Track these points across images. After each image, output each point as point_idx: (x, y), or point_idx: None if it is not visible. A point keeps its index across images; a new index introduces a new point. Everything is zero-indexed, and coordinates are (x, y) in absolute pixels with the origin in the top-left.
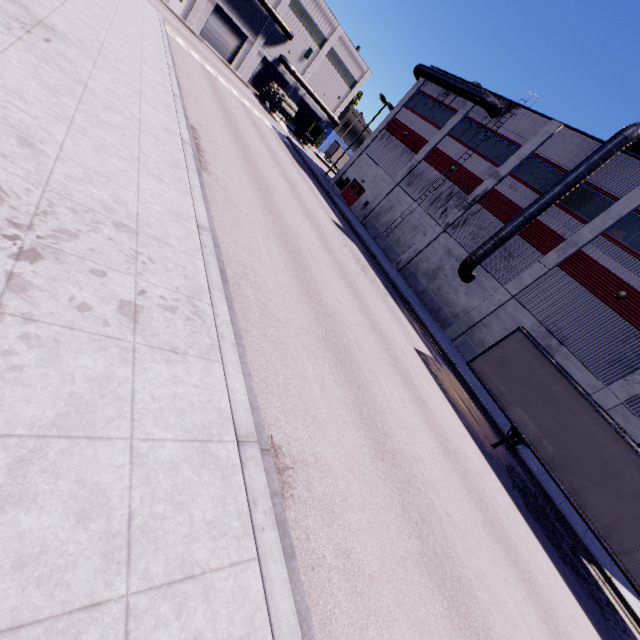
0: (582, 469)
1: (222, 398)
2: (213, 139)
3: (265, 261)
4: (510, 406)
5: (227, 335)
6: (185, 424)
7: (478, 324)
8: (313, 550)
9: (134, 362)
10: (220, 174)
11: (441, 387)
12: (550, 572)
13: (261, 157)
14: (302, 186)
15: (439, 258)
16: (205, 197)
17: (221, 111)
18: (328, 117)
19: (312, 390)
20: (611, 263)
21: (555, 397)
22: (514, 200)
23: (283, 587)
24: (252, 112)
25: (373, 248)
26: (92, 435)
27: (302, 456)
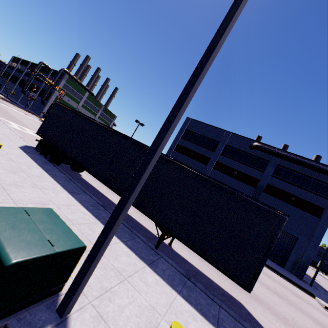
0: None
1: None
2: None
3: None
4: None
5: None
6: None
7: None
8: None
9: None
10: None
11: None
12: None
13: None
14: None
15: None
16: None
17: None
18: None
19: None
20: None
21: None
22: None
23: None
24: None
25: None
26: None
27: None
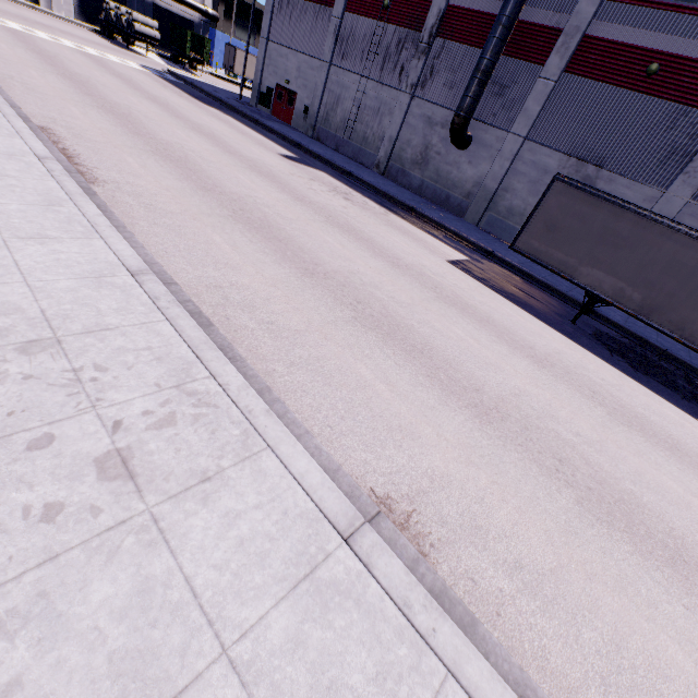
0: (679, 301)
1: (296, 496)
2: (79, 130)
3: (238, 263)
4: (576, 272)
5: (253, 405)
6: (275, 571)
7: (498, 192)
8: (486, 592)
9: (165, 538)
10: (117, 176)
11: (495, 289)
12: (684, 421)
13: (153, 119)
14: (223, 130)
15: (421, 135)
16: (117, 223)
17: (66, 82)
18: (200, 14)
19: (380, 395)
20: (629, 33)
21: (624, 238)
22: (480, 8)
23: (493, 684)
24: (106, 60)
25: (342, 163)
26: (173, 693)
27: (415, 487)
